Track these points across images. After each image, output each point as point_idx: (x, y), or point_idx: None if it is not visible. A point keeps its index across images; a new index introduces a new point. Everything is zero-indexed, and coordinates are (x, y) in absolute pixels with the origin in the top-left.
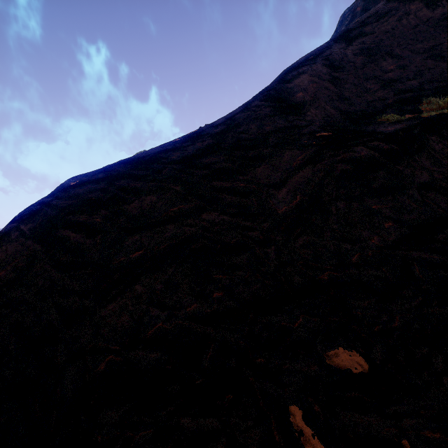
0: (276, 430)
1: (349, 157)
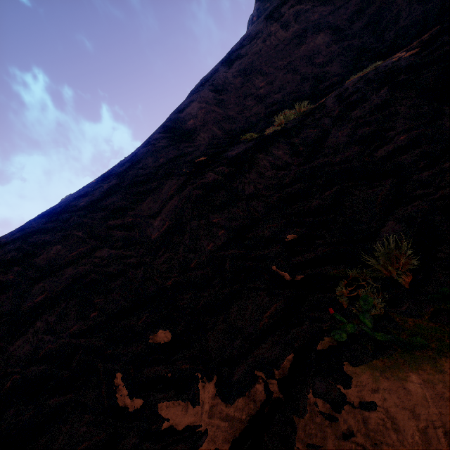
0: (104, 389)
1: (201, 183)
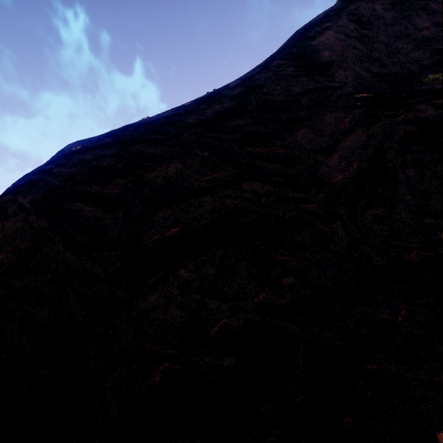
0: None
1: (413, 117)
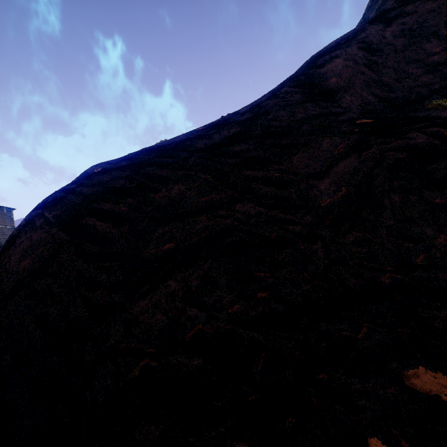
0: None
1: (403, 144)
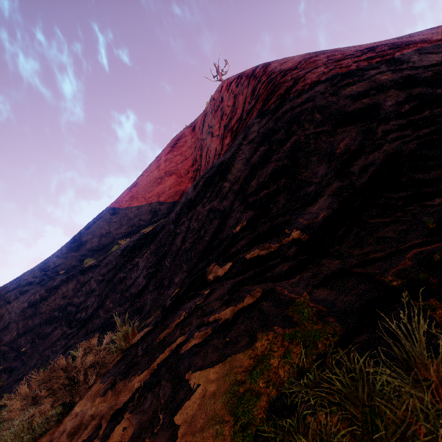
0: None
1: (30, 299)
